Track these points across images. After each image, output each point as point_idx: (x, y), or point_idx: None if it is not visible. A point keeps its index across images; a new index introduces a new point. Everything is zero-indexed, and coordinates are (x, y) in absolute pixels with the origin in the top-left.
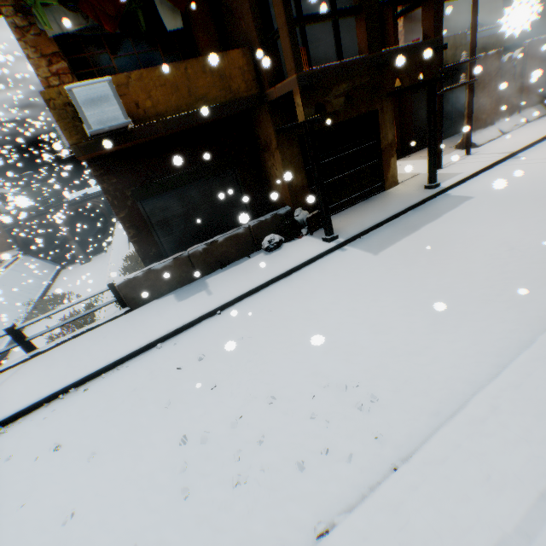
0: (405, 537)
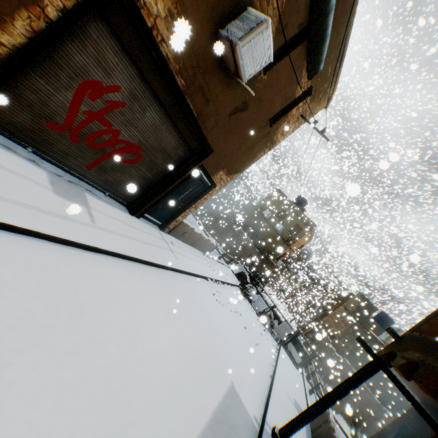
0: (209, 271)
